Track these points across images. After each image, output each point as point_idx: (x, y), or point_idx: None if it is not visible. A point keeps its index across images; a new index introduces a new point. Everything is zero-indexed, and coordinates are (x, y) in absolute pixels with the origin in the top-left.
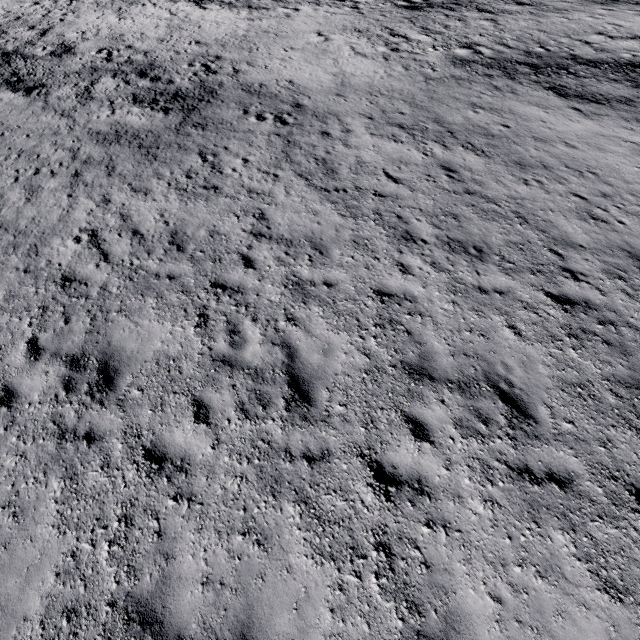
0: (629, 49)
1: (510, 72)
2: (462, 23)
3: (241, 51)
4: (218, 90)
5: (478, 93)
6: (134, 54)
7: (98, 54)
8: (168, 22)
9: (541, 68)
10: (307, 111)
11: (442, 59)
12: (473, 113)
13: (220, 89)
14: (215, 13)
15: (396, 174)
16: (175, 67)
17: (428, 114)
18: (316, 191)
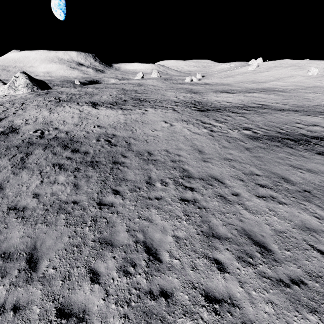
0: (322, 131)
1: (285, 143)
2: (231, 118)
3: (127, 131)
4: (122, 158)
5: (285, 157)
6: (59, 133)
7: (34, 133)
8: (79, 115)
9: (297, 141)
10: (193, 175)
11: (242, 136)
12: (301, 173)
13: (123, 158)
14: (104, 111)
15: (321, 247)
16: (88, 141)
17: (275, 175)
18: (276, 287)
